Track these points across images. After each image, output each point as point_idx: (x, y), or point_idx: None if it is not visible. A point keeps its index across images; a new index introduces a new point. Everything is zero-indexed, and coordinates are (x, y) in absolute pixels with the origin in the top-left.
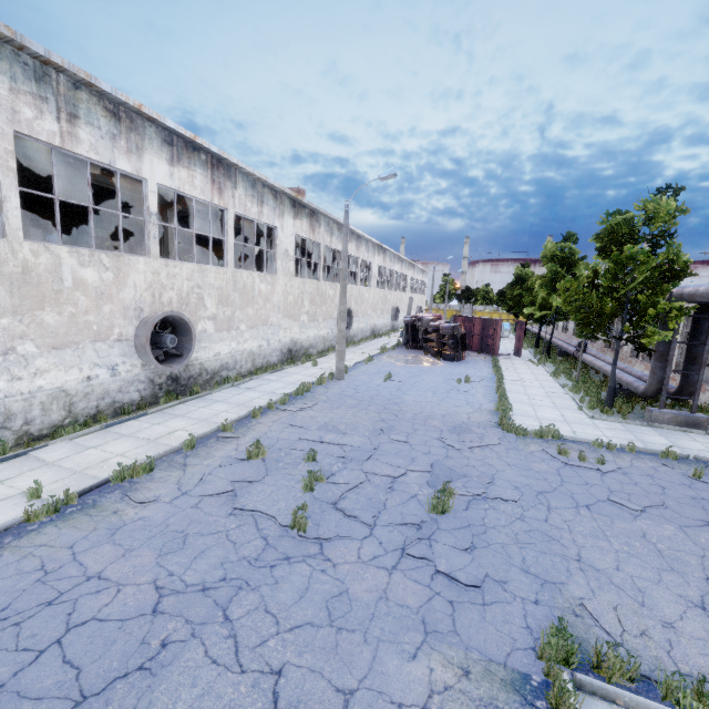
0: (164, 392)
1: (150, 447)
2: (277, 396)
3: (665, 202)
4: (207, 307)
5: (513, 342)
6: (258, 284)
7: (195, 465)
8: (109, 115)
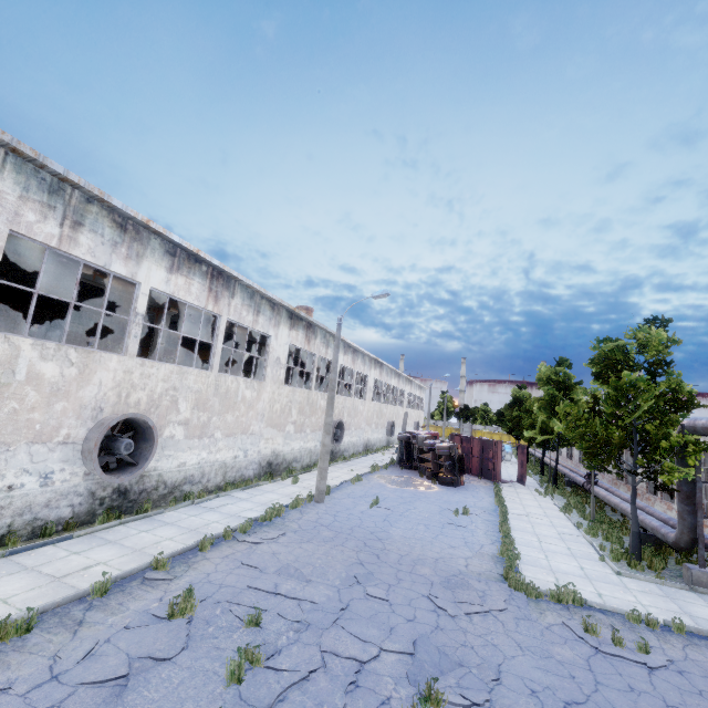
0: (105, 508)
1: (49, 588)
2: (240, 520)
3: (655, 332)
4: (180, 411)
5: (516, 467)
6: (243, 389)
7: (94, 624)
8: (115, 226)
